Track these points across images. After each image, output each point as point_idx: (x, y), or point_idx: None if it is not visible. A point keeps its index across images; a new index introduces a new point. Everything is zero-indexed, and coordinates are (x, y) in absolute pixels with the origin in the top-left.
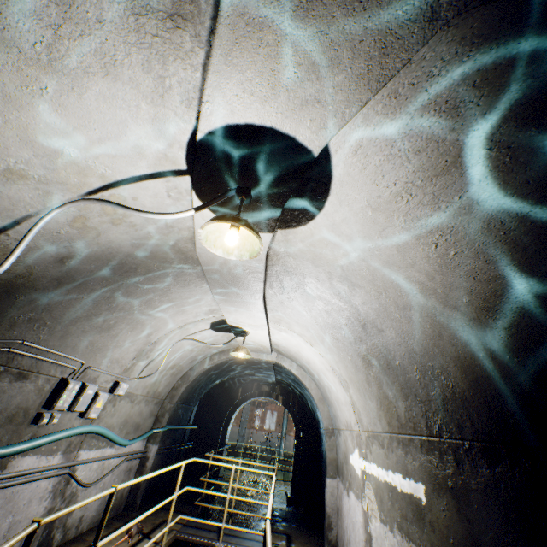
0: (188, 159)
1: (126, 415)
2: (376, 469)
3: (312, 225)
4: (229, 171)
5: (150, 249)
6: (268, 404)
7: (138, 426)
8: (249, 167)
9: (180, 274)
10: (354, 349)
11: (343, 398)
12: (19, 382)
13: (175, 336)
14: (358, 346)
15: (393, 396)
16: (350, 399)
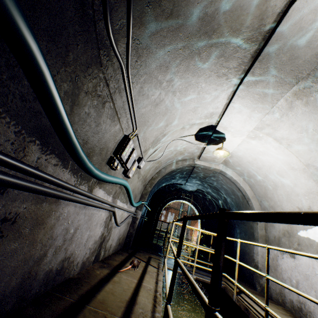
0: None
1: (134, 186)
2: None
3: None
4: None
5: (245, 1)
6: (170, 209)
7: (135, 197)
8: None
9: (231, 57)
10: None
11: (303, 190)
12: (110, 120)
13: (175, 134)
14: None
15: None
16: None
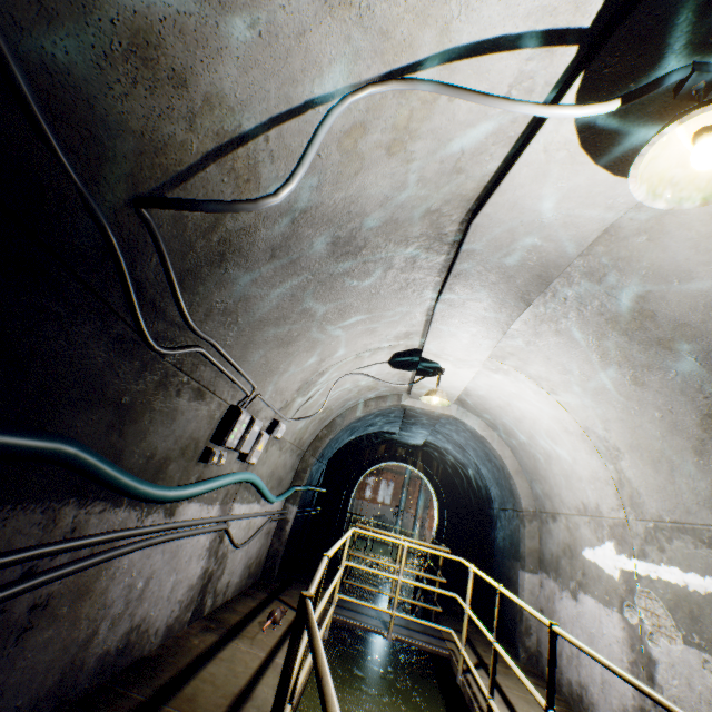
0: None
1: (274, 466)
2: (679, 575)
3: None
4: (711, 16)
5: (398, 214)
6: (384, 473)
7: (280, 481)
8: None
9: (407, 268)
10: (685, 401)
11: (587, 473)
12: (196, 402)
13: (345, 367)
14: (705, 395)
15: None
16: (614, 475)
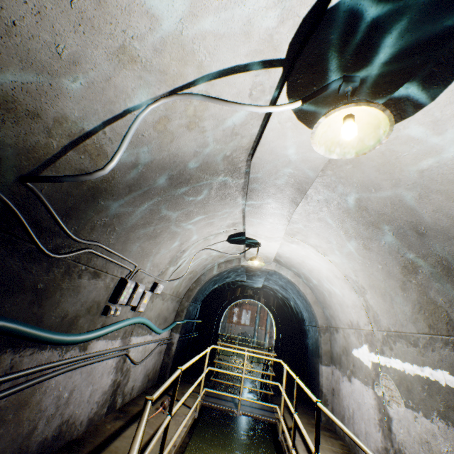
0: (292, 43)
1: (159, 310)
2: (400, 364)
3: (404, 124)
4: (345, 53)
5: (207, 159)
6: (244, 305)
7: (165, 319)
8: (375, 44)
9: (222, 187)
10: (392, 258)
11: (350, 302)
12: (94, 280)
13: (199, 246)
14: (401, 255)
15: (446, 301)
16: (364, 303)
